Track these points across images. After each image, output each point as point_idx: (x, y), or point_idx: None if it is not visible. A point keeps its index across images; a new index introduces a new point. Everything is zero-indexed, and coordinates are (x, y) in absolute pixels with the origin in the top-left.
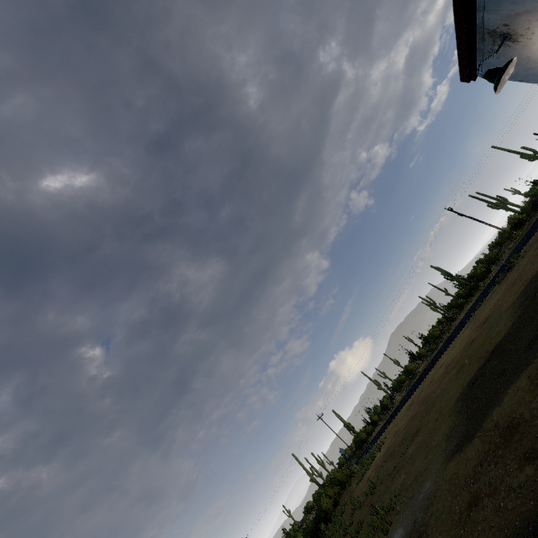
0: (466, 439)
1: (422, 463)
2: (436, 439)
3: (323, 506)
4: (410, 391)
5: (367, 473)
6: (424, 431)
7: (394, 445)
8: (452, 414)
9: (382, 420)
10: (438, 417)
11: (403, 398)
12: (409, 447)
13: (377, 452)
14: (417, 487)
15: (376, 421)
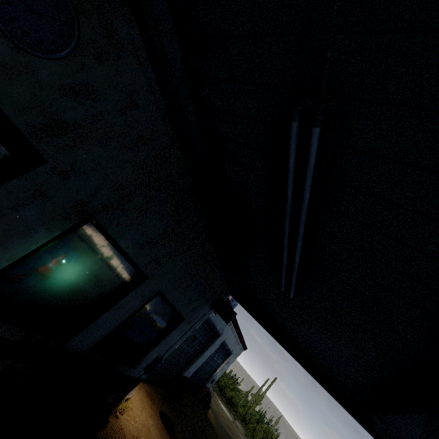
0: None
1: None
2: None
3: None
4: None
5: None
6: None
7: None
8: None
9: None
10: None
11: None
12: None
13: None
14: None
15: None
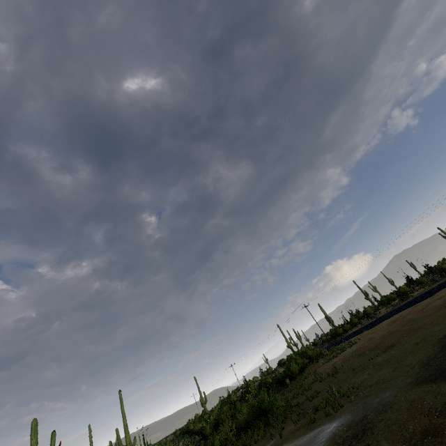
0: (445, 374)
1: (388, 374)
2: (410, 360)
3: (291, 368)
4: (397, 310)
5: (334, 359)
6: (400, 349)
7: (366, 348)
8: (436, 345)
9: (360, 324)
10: (419, 342)
11: (387, 313)
12: (379, 356)
13: (348, 347)
14: (375, 391)
15: (354, 323)
